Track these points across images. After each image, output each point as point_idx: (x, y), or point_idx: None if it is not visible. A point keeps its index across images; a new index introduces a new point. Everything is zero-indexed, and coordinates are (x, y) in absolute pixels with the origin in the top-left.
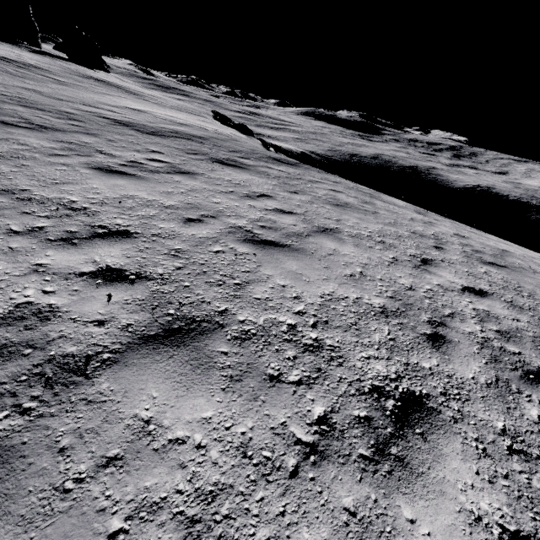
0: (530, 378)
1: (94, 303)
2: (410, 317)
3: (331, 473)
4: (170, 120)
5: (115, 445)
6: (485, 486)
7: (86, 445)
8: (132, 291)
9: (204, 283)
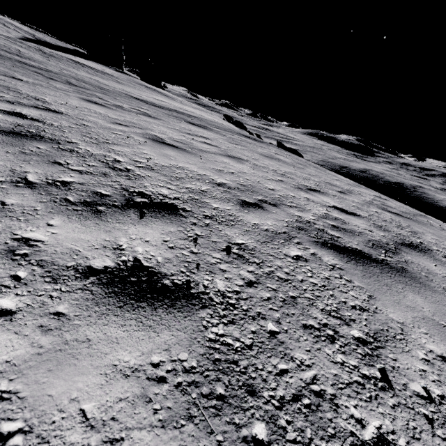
0: (326, 245)
1: None
2: (243, 193)
3: (22, 192)
4: (180, 108)
5: None
6: (161, 246)
7: None
8: (18, 120)
9: (80, 134)
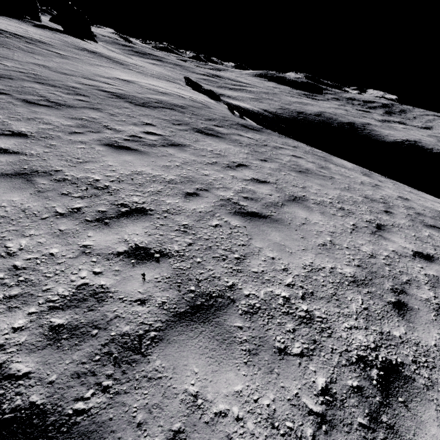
0: None
1: (134, 282)
2: (376, 286)
3: None
4: (154, 89)
5: (176, 419)
6: None
7: (155, 420)
8: (159, 269)
9: (212, 258)
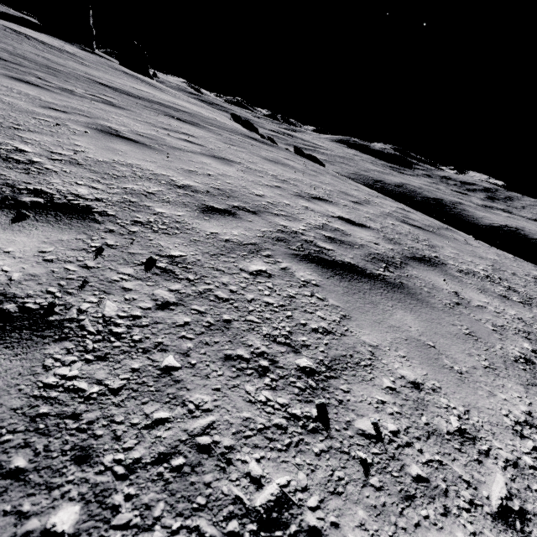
0: (308, 258)
1: None
2: (213, 198)
3: None
4: (169, 101)
5: None
6: (30, 259)
7: None
8: None
9: None
